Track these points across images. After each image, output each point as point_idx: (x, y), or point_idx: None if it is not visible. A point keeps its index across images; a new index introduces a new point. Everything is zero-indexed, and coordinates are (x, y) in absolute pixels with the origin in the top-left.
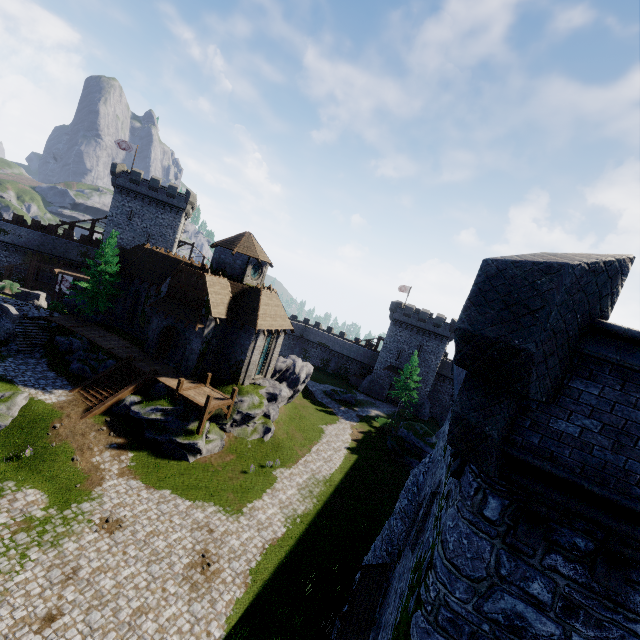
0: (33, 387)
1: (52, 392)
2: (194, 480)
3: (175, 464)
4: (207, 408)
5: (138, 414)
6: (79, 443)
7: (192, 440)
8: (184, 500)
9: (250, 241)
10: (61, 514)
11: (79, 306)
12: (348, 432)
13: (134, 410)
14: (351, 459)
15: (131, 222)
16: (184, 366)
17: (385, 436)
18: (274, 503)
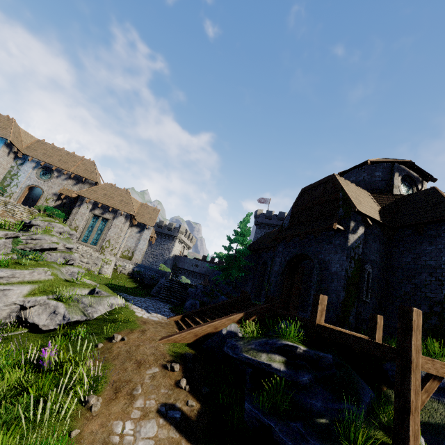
0: (138, 307)
1: (150, 314)
2: None
3: None
4: (411, 351)
5: (235, 349)
6: (123, 376)
7: None
8: None
9: (385, 159)
10: None
11: (216, 276)
12: None
13: (230, 341)
14: None
15: None
16: None
17: None
18: None
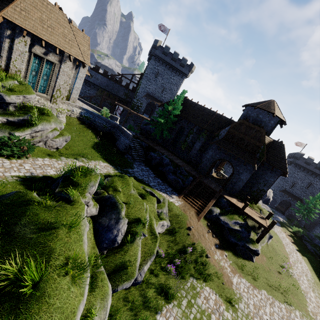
0: (161, 192)
1: (171, 197)
2: (266, 280)
3: (248, 263)
4: (270, 229)
5: (227, 224)
6: (204, 243)
7: (256, 248)
8: (278, 302)
9: (277, 107)
10: (238, 317)
11: (153, 132)
12: (284, 235)
13: (224, 221)
14: (306, 261)
15: (156, 79)
16: (230, 187)
17: (301, 240)
18: (316, 307)
